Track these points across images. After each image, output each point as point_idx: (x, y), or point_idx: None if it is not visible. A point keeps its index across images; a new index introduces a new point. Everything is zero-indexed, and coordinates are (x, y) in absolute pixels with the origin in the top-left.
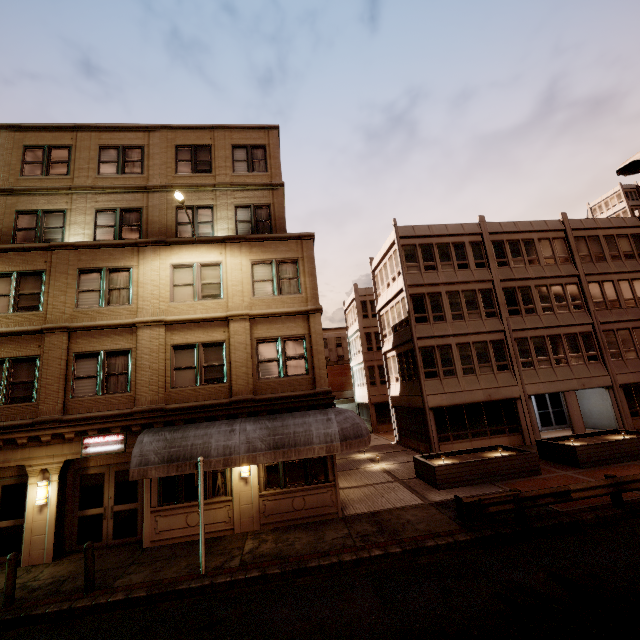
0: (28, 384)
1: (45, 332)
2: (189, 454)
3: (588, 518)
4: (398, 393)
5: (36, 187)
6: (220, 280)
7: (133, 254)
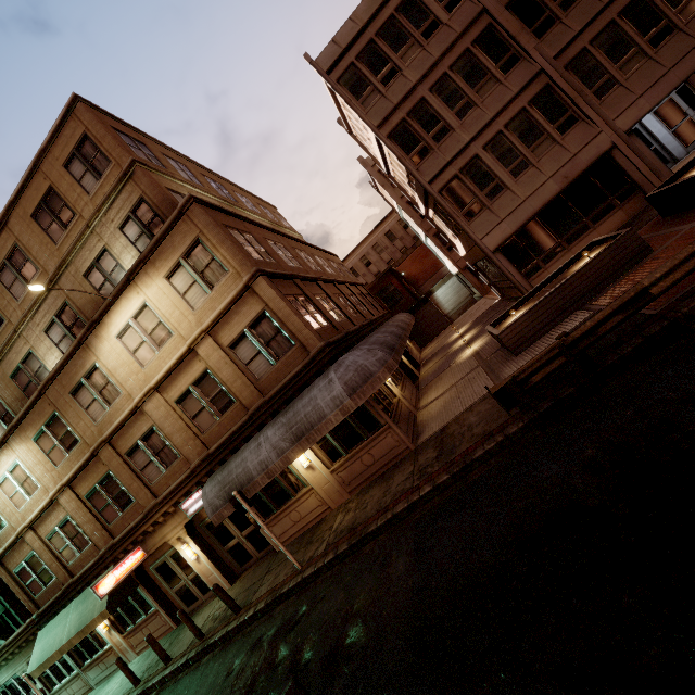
0: (121, 492)
1: (95, 454)
2: (239, 485)
3: (692, 306)
4: (464, 251)
5: None
6: (158, 319)
7: (87, 352)
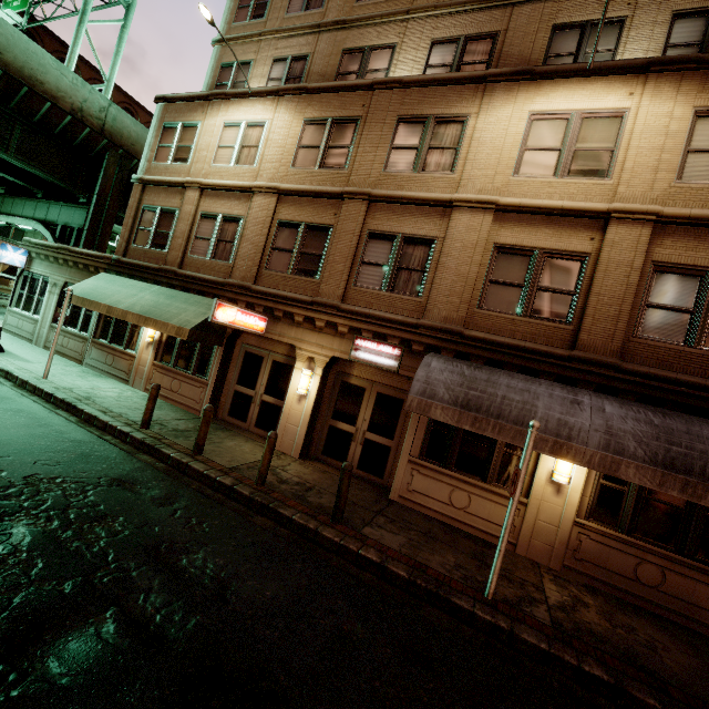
0: (315, 257)
1: (345, 197)
2: (496, 409)
3: None
4: None
5: (370, 14)
6: (614, 144)
7: (475, 95)
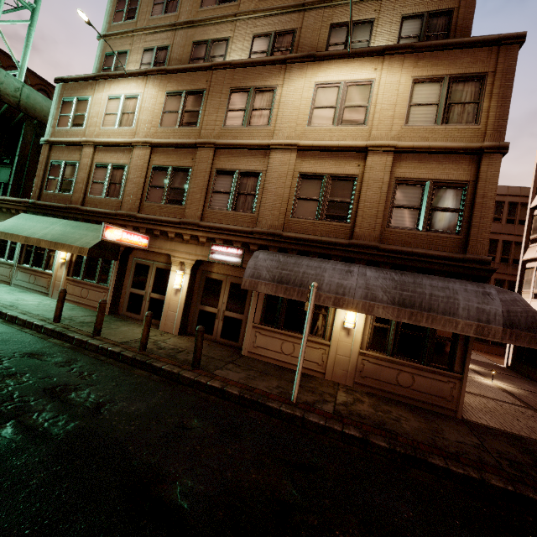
0: (181, 190)
1: (198, 146)
2: (299, 281)
3: None
4: None
5: (210, 17)
6: (367, 102)
7: (280, 72)
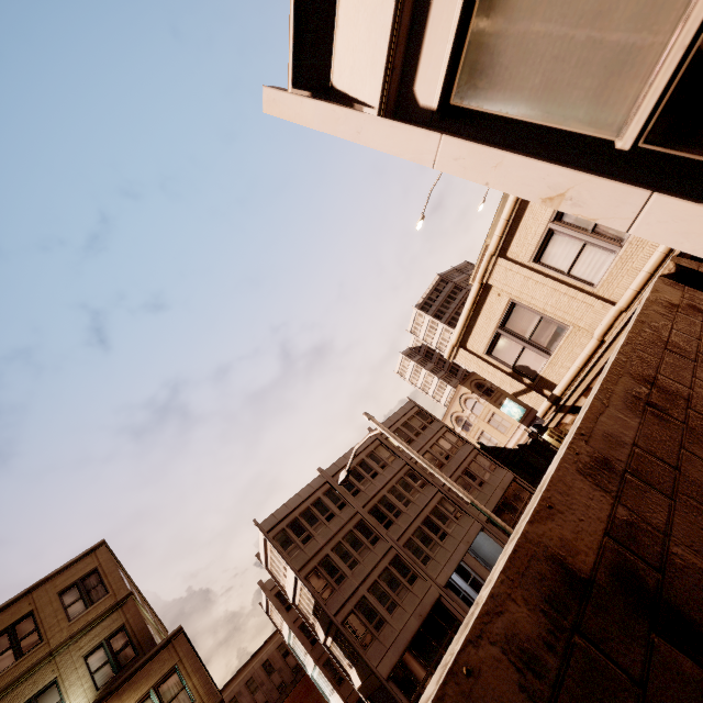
0: None
1: None
2: None
3: None
4: (359, 681)
5: None
6: None
7: None
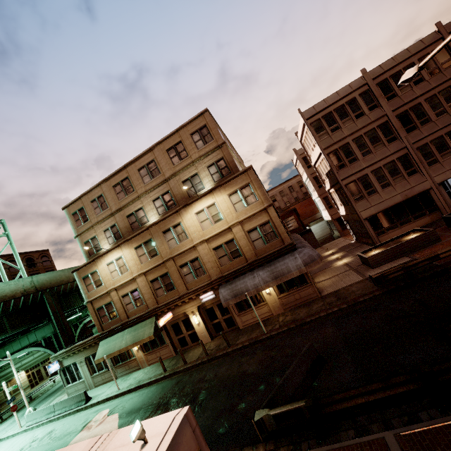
0: (170, 283)
1: (165, 262)
2: (241, 292)
3: None
4: (344, 213)
5: (127, 203)
6: (218, 211)
7: (178, 216)
